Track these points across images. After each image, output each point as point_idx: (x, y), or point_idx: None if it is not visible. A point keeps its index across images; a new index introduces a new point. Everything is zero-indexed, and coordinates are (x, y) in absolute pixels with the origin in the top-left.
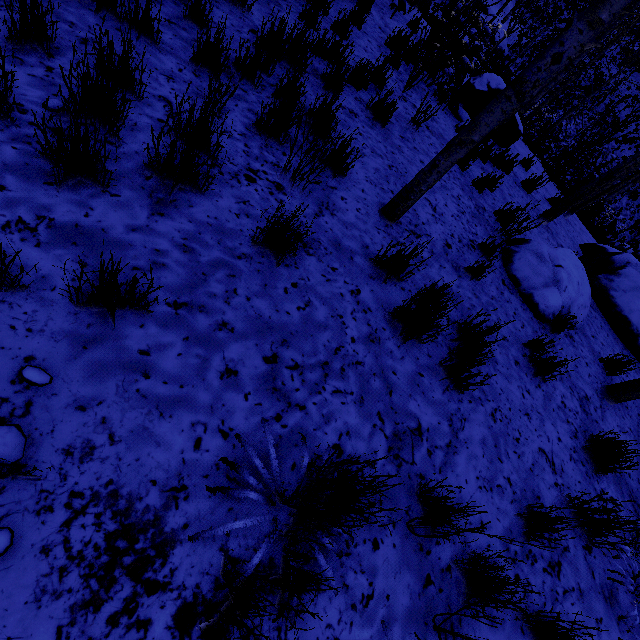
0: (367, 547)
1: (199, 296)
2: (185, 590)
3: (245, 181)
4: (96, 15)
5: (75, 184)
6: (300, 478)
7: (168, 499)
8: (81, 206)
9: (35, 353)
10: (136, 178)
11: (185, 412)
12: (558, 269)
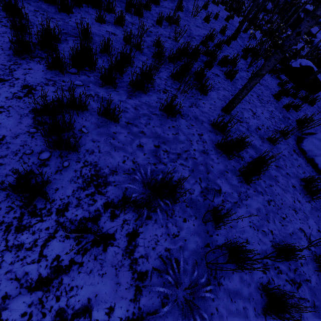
0: (180, 219)
1: (136, 122)
2: (109, 198)
3: (162, 93)
4: (125, 46)
5: (107, 88)
6: (157, 181)
7: (111, 172)
8: (107, 93)
9: (86, 125)
10: (125, 88)
11: (122, 152)
12: None
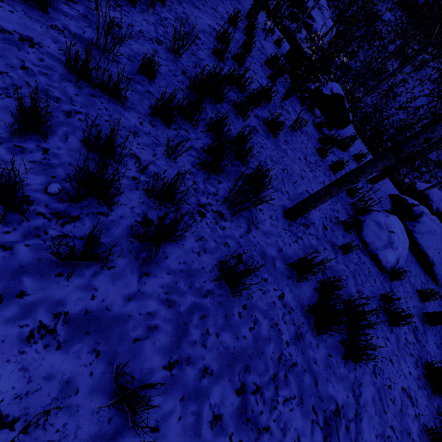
0: None
1: (184, 348)
2: None
3: (198, 217)
4: (75, 86)
5: (80, 267)
6: None
7: None
8: (87, 289)
9: None
10: (124, 243)
11: None
12: (392, 234)
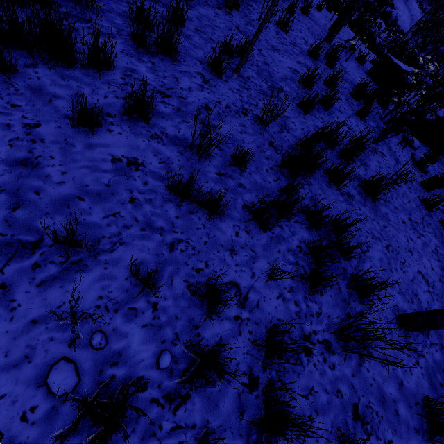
0: None
1: None
2: None
3: (305, 358)
4: (175, 207)
5: None
6: None
7: None
8: None
9: None
10: (233, 423)
11: None
12: None
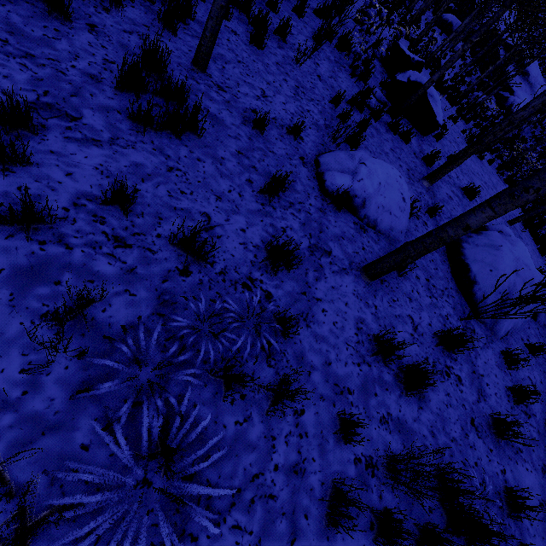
0: None
1: None
2: None
3: None
4: None
5: None
6: None
7: None
8: None
9: None
10: None
11: None
12: (360, 165)
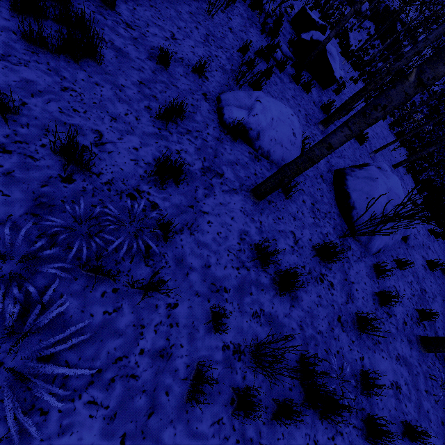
0: None
1: None
2: None
3: None
4: None
5: None
6: None
7: None
8: None
9: None
10: None
11: None
12: (256, 102)
